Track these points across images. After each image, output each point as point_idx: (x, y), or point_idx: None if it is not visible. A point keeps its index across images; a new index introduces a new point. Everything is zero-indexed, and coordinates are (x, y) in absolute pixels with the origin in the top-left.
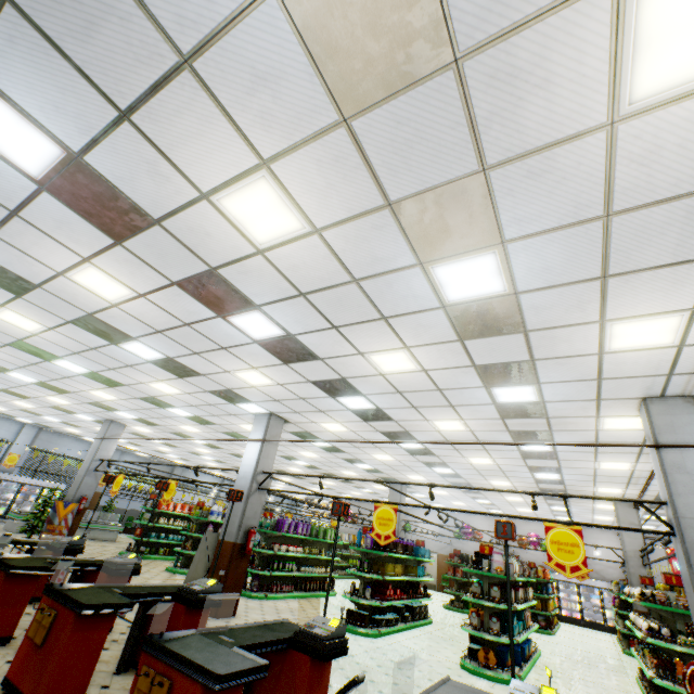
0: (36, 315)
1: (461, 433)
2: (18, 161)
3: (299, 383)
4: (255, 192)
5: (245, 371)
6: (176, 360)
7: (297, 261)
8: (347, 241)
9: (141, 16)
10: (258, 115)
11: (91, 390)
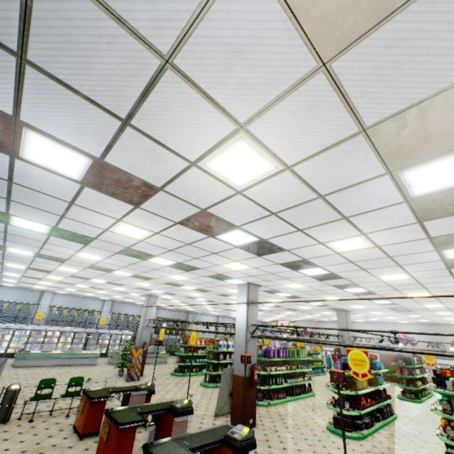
0: (98, 252)
1: (404, 280)
2: (65, 172)
3: (269, 265)
4: (233, 151)
5: (230, 263)
6: (183, 263)
7: (270, 193)
8: (316, 169)
9: (124, 34)
10: (234, 87)
11: (136, 283)
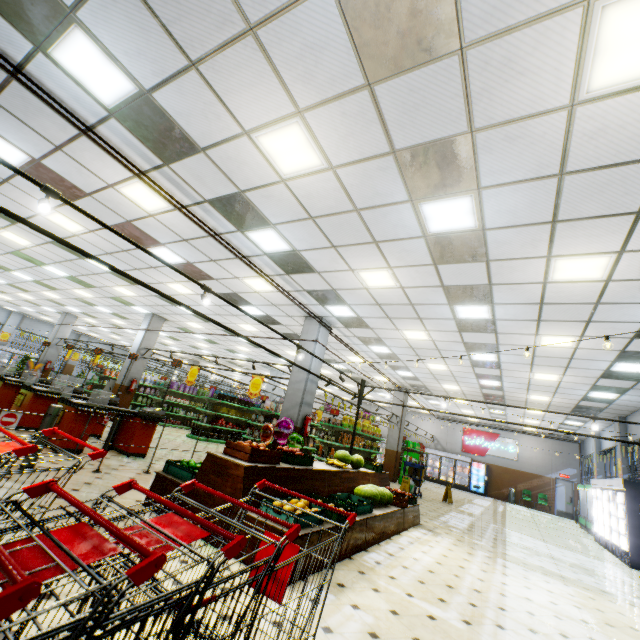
0: None
1: (260, 333)
2: None
3: (150, 296)
4: (57, 216)
5: (117, 287)
6: (77, 278)
7: (95, 241)
8: (107, 236)
9: None
10: (40, 196)
11: (43, 291)
